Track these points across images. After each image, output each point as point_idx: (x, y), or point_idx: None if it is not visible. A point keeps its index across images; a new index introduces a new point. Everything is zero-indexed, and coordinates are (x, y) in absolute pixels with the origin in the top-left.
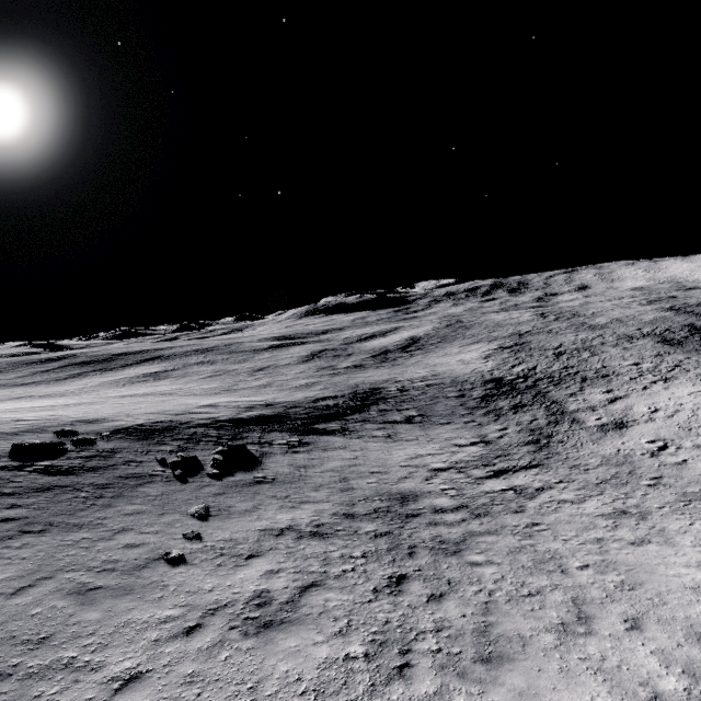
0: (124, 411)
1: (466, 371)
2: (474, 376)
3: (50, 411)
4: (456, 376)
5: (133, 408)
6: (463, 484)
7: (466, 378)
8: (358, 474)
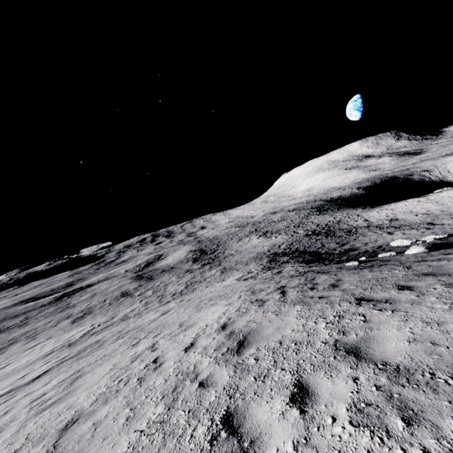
0: (247, 286)
1: (283, 240)
2: (293, 238)
3: (188, 315)
4: (285, 241)
5: (226, 291)
6: (451, 224)
7: (293, 239)
8: (438, 232)
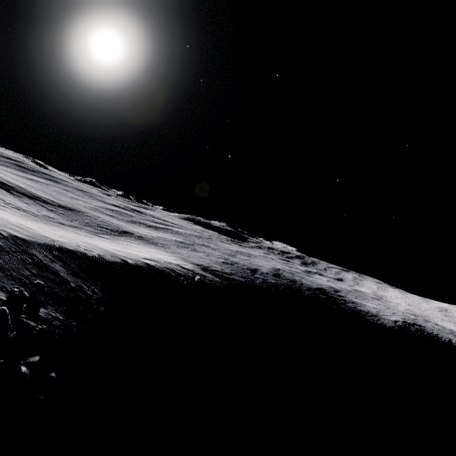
0: None
1: (133, 230)
2: (129, 230)
3: None
4: (124, 228)
5: None
6: None
7: (124, 228)
8: None
